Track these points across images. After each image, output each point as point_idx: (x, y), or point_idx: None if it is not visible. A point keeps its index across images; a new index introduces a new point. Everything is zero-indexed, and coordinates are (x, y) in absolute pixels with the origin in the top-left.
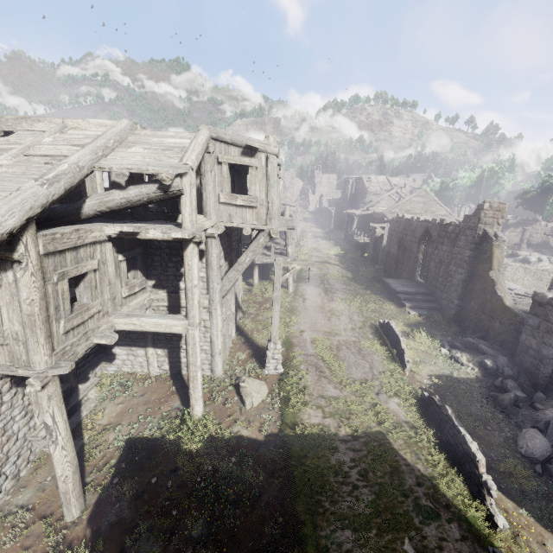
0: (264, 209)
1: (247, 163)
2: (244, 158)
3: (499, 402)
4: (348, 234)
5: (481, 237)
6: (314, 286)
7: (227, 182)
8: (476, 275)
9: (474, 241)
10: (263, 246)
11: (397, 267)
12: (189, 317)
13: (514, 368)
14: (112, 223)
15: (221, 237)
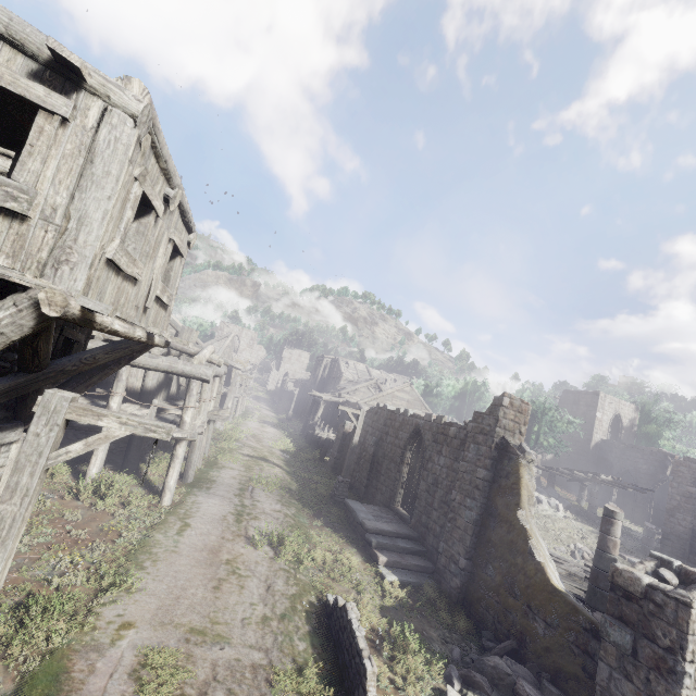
0: (52, 233)
1: (35, 97)
2: (29, 81)
3: None
4: (309, 425)
5: (500, 448)
6: (220, 498)
7: None
8: (495, 514)
9: (491, 454)
10: (7, 337)
11: (369, 483)
12: None
13: None
14: None
15: None
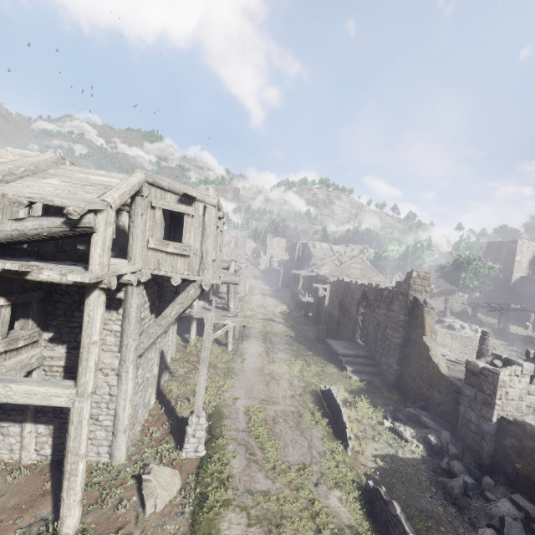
0: (198, 259)
1: (183, 211)
2: (180, 205)
3: (449, 490)
4: (294, 293)
5: (413, 302)
6: (255, 345)
7: (159, 228)
8: (411, 339)
9: (407, 306)
10: (193, 299)
11: (338, 328)
12: (79, 384)
13: (458, 445)
14: (0, 259)
15: (148, 285)
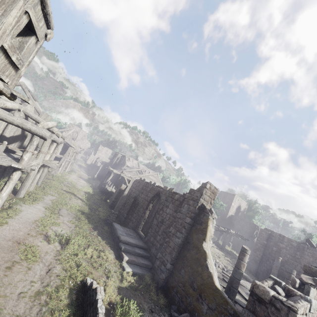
0: None
1: None
2: None
3: None
4: (103, 183)
5: (200, 209)
6: (37, 210)
7: None
8: (191, 242)
9: (195, 211)
10: None
11: (127, 216)
12: None
13: None
14: None
15: None
